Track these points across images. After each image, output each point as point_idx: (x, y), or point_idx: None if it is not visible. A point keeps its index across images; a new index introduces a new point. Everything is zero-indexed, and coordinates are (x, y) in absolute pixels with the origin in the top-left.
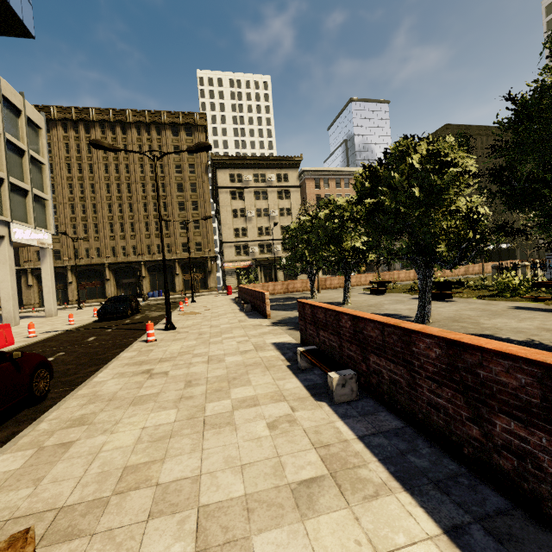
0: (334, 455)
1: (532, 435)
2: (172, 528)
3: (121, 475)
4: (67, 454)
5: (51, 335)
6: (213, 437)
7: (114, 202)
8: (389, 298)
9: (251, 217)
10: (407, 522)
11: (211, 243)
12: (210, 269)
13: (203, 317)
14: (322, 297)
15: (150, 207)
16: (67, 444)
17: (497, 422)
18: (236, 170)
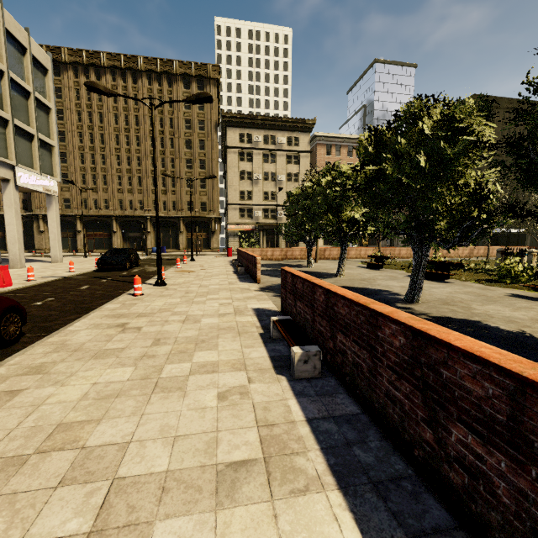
0: (275, 437)
1: (490, 455)
2: (77, 500)
3: (51, 432)
4: (10, 402)
5: (49, 280)
6: (158, 402)
7: (122, 154)
8: (384, 274)
9: (258, 181)
10: (330, 528)
11: (216, 204)
12: (213, 230)
13: (196, 276)
14: (318, 266)
15: (158, 162)
16: (15, 392)
17: (453, 430)
18: (247, 130)
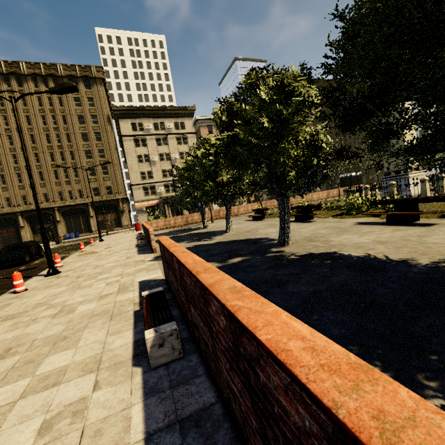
0: None
1: None
2: None
3: None
4: None
5: None
6: None
7: (18, 153)
8: (265, 223)
9: (155, 161)
10: None
11: (121, 186)
12: (122, 209)
13: (97, 257)
14: (213, 226)
15: (57, 156)
16: None
17: None
18: (137, 119)
